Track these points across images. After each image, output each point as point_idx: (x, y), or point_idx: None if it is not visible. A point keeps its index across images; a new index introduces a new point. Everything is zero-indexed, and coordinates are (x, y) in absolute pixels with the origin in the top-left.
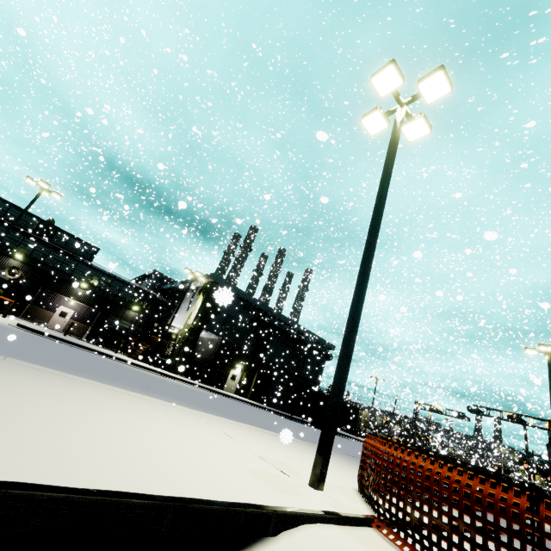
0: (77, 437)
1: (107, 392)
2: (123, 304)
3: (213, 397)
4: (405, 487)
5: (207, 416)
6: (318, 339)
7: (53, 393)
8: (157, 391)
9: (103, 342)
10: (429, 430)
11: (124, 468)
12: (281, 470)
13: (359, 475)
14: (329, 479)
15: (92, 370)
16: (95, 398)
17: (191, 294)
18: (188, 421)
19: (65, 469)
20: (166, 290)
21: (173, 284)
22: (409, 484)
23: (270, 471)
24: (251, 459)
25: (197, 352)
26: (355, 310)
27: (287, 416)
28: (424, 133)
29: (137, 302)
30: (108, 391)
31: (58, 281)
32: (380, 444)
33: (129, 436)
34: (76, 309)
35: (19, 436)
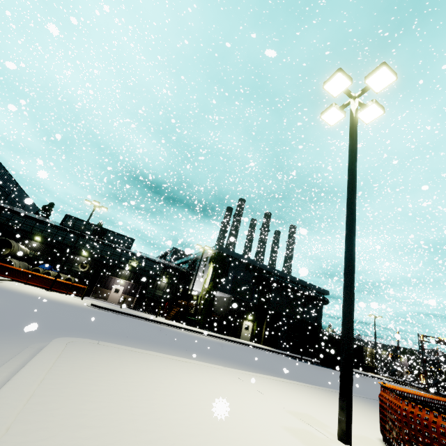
0: (164, 412)
1: (165, 361)
2: (156, 278)
3: (234, 347)
4: (431, 445)
5: (237, 372)
6: (313, 287)
7: (135, 370)
8: (194, 349)
9: (146, 308)
10: (439, 362)
11: (201, 438)
12: (310, 424)
13: (381, 426)
14: (353, 429)
15: (146, 337)
16: (160, 369)
17: (203, 263)
18: (226, 380)
19: (167, 444)
20: (184, 262)
21: (188, 257)
22: (434, 442)
23: (302, 427)
24: (284, 415)
25: (214, 309)
26: (349, 280)
27: (298, 357)
28: (378, 115)
29: (165, 275)
30: (165, 360)
31: (111, 268)
32: (397, 400)
33: (193, 405)
34: (124, 286)
35: (132, 417)
